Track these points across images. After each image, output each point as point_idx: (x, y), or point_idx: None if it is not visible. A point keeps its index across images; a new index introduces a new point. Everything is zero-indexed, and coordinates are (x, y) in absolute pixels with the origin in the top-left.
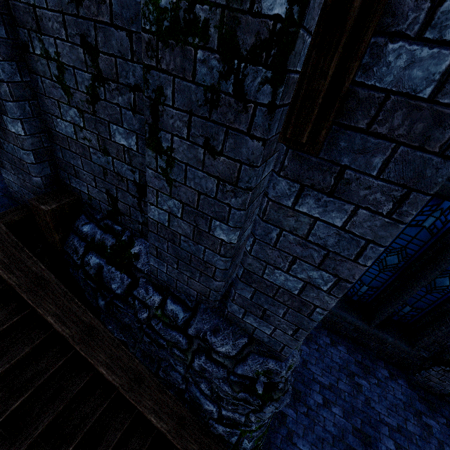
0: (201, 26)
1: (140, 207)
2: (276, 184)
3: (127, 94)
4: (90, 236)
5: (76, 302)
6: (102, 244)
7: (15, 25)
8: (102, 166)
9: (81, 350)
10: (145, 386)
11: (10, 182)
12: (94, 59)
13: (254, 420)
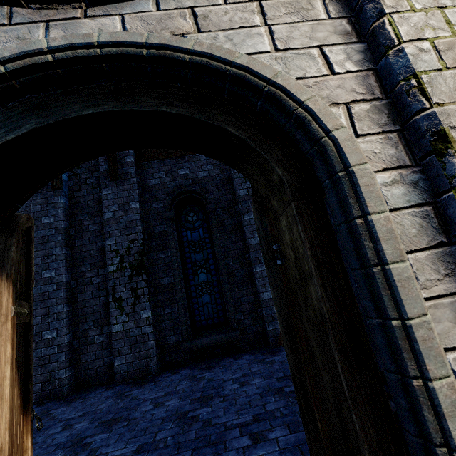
0: None
1: None
2: None
3: None
4: None
5: None
6: None
7: None
8: None
9: None
10: None
11: (275, 331)
12: None
13: None
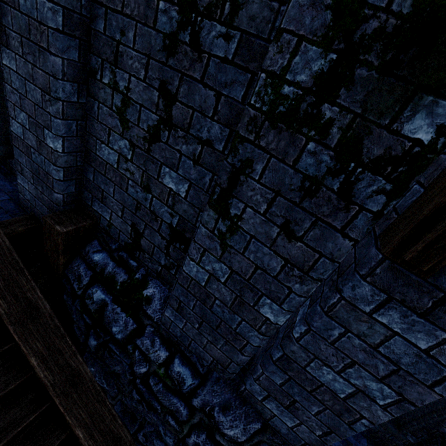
0: (323, 122)
1: (168, 250)
2: (358, 286)
3: (194, 145)
4: (100, 266)
5: (66, 341)
6: (112, 278)
7: (89, 51)
8: (137, 200)
9: (61, 404)
10: None
11: (23, 189)
12: (168, 105)
13: None
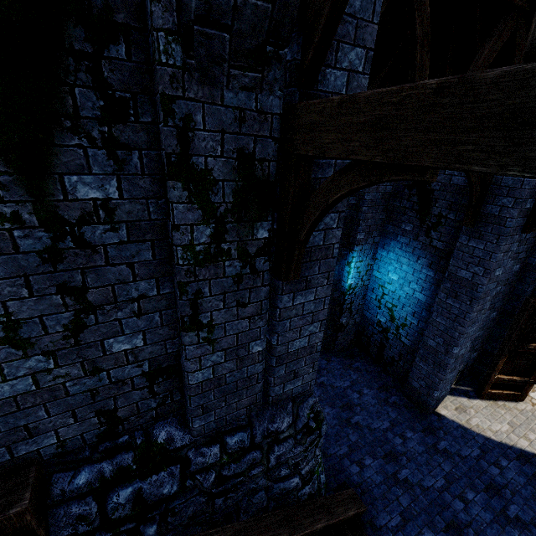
0: (226, 251)
1: (153, 392)
2: (282, 300)
3: (129, 306)
4: (95, 480)
5: None
6: (119, 471)
7: None
8: (89, 390)
9: None
10: (251, 532)
11: None
12: (80, 297)
13: (319, 453)
